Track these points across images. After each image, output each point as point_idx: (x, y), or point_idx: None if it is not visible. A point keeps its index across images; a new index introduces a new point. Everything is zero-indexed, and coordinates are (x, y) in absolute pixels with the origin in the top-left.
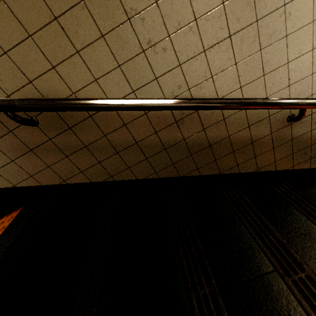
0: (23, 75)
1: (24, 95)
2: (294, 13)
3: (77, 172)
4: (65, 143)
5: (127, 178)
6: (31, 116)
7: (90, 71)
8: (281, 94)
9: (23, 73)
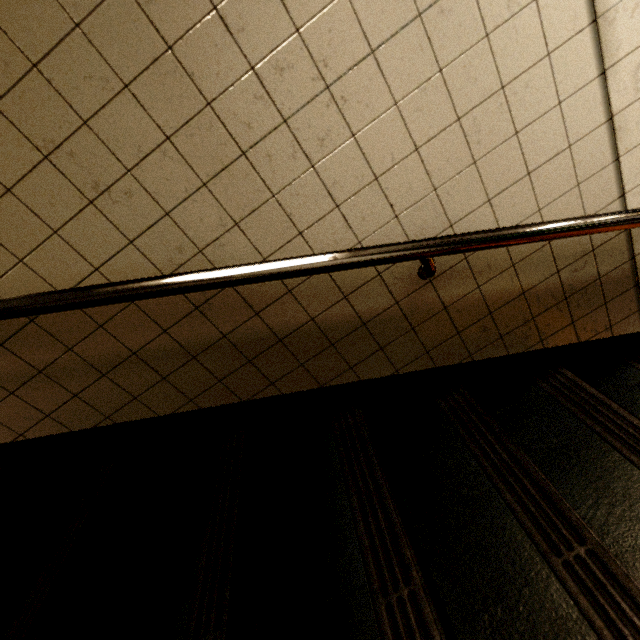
0: None
1: None
2: (352, 97)
3: (39, 416)
4: (2, 371)
5: (138, 416)
6: None
7: (6, 249)
8: (386, 233)
9: None
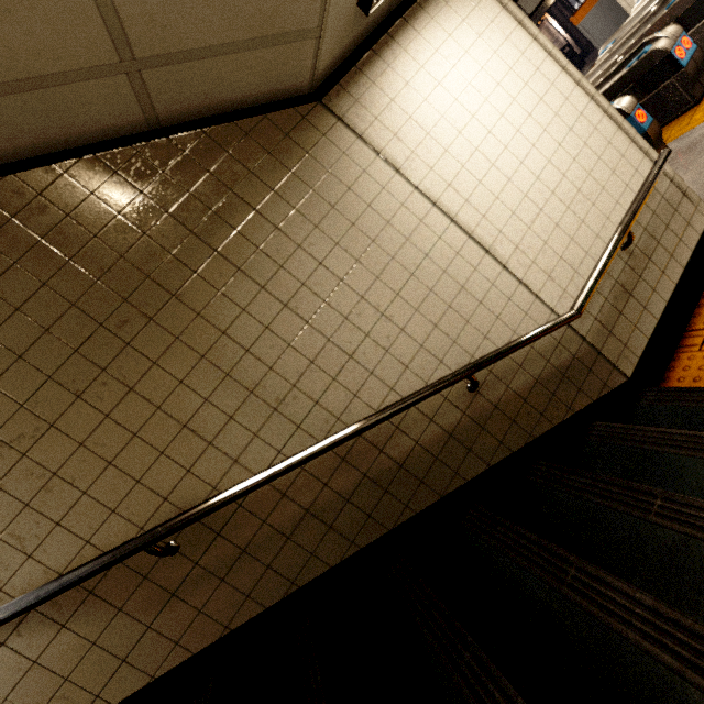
0: (157, 495)
1: (160, 518)
2: (395, 314)
3: (241, 600)
4: (217, 560)
5: (316, 574)
6: (170, 542)
7: (227, 455)
8: (439, 373)
9: (157, 494)
